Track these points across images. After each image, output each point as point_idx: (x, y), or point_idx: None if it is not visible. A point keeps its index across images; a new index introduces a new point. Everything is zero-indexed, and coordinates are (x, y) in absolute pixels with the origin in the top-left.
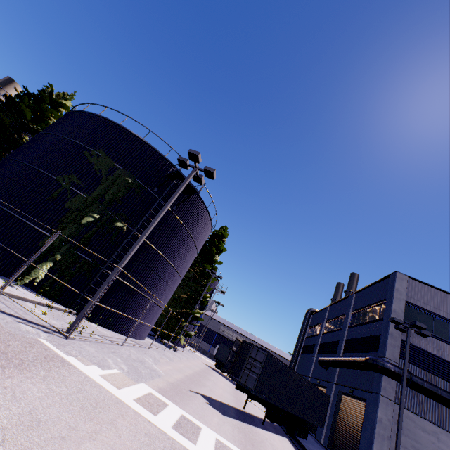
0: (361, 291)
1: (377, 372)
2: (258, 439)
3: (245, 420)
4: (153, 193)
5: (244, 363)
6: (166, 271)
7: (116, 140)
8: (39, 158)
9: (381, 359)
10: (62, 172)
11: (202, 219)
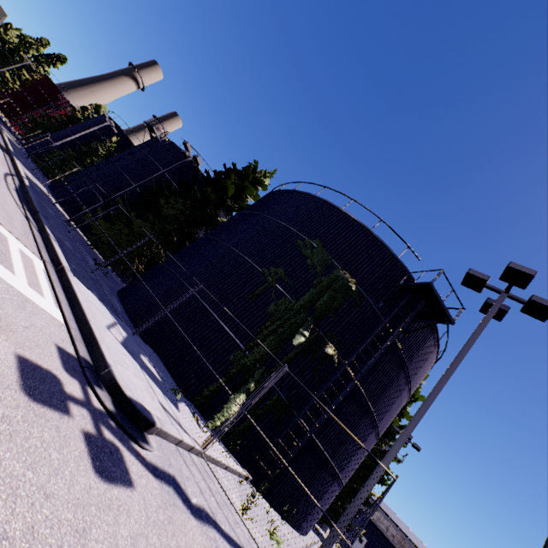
0: None
1: None
2: None
3: None
4: (376, 310)
5: None
6: (368, 433)
7: (336, 228)
8: (245, 242)
9: None
10: (268, 263)
11: (428, 358)
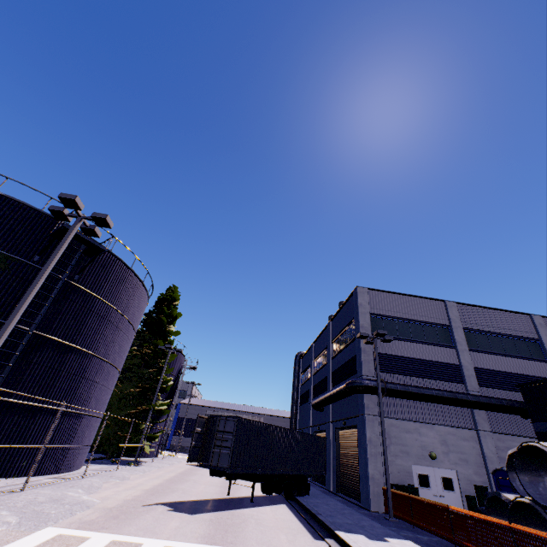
0: (335, 317)
1: (358, 393)
2: (238, 521)
3: (227, 507)
4: (33, 264)
5: (212, 442)
6: (86, 365)
7: None
8: None
9: (358, 379)
10: None
11: (128, 284)
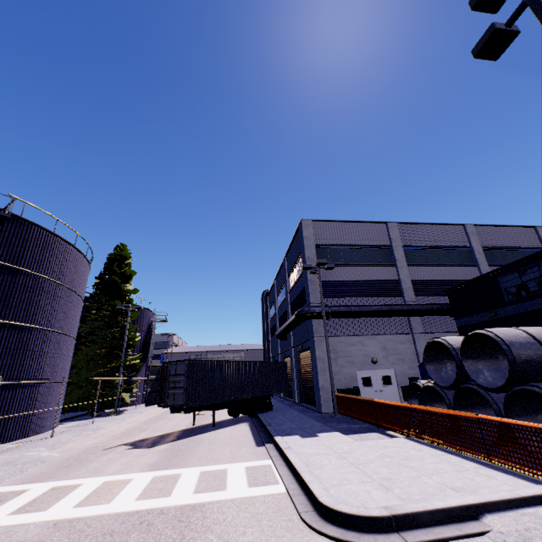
0: (288, 252)
1: (306, 320)
2: (193, 445)
3: (189, 435)
4: None
5: (166, 386)
6: (26, 338)
7: None
8: None
9: (305, 307)
10: None
11: (54, 250)
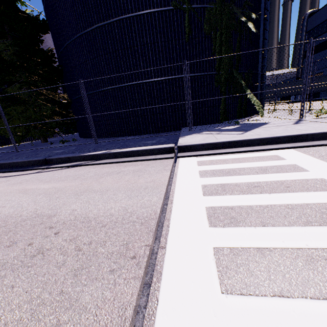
0: None
1: None
2: None
3: None
4: None
5: None
6: None
7: None
8: None
9: None
10: None
11: None
